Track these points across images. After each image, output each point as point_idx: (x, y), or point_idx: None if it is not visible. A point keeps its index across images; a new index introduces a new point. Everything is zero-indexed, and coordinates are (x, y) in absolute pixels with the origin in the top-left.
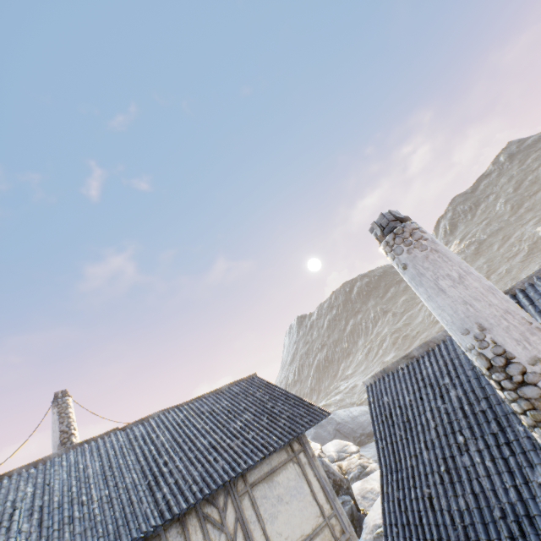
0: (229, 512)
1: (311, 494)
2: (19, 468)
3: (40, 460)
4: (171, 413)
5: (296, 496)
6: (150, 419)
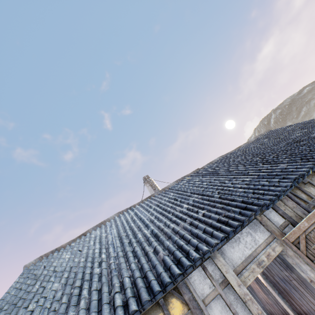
0: None
1: None
2: (156, 193)
3: (164, 188)
4: (228, 155)
5: None
6: (215, 161)
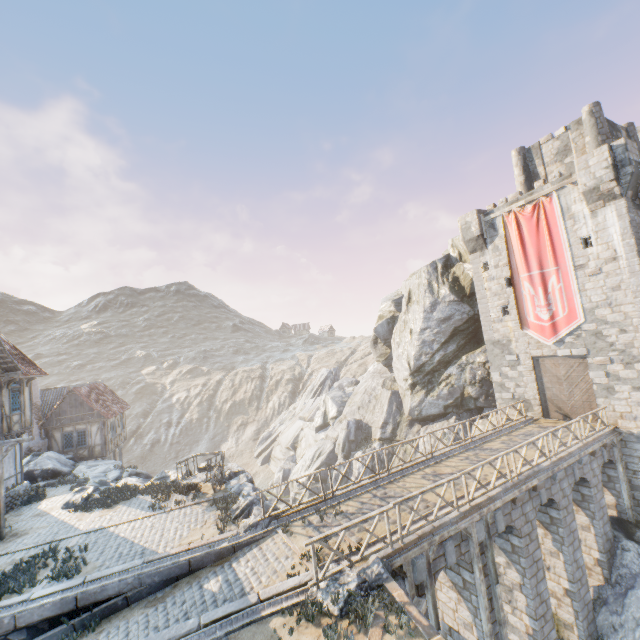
0: None
1: None
2: None
3: None
4: None
5: None
6: None
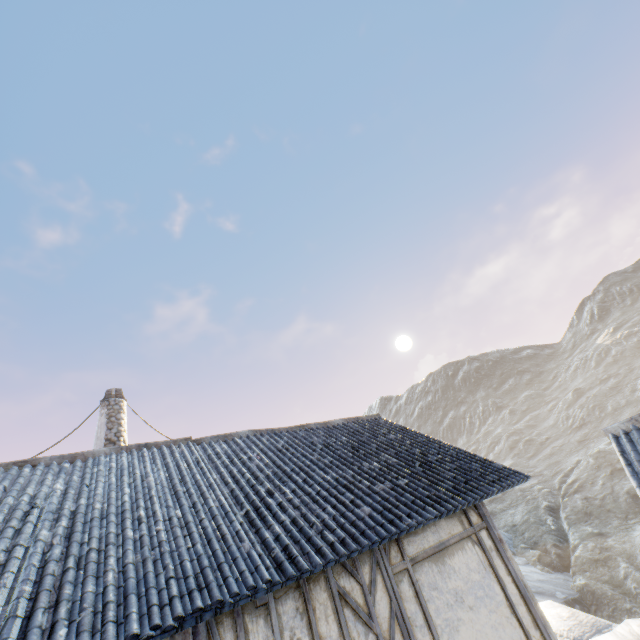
0: (379, 598)
1: (507, 603)
2: (48, 458)
3: (79, 454)
4: (265, 436)
5: (483, 601)
6: (235, 438)
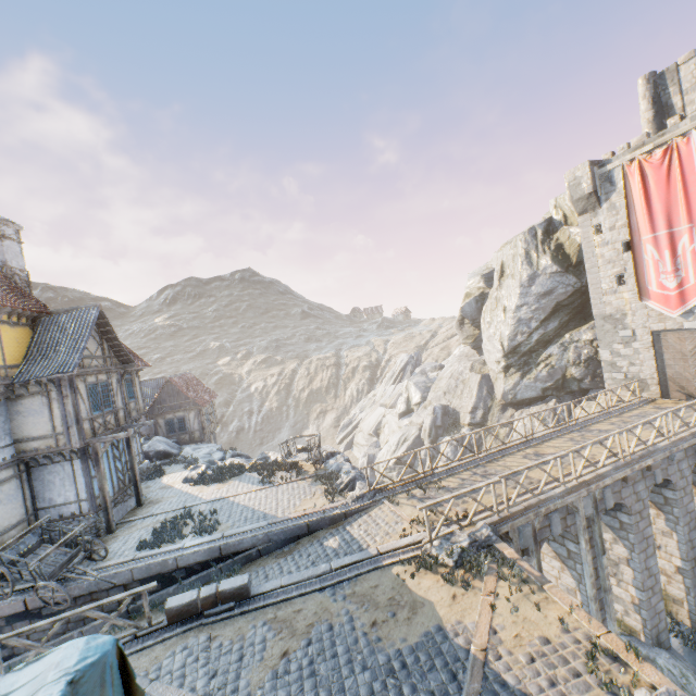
0: None
1: None
2: None
3: None
4: None
5: None
6: None
